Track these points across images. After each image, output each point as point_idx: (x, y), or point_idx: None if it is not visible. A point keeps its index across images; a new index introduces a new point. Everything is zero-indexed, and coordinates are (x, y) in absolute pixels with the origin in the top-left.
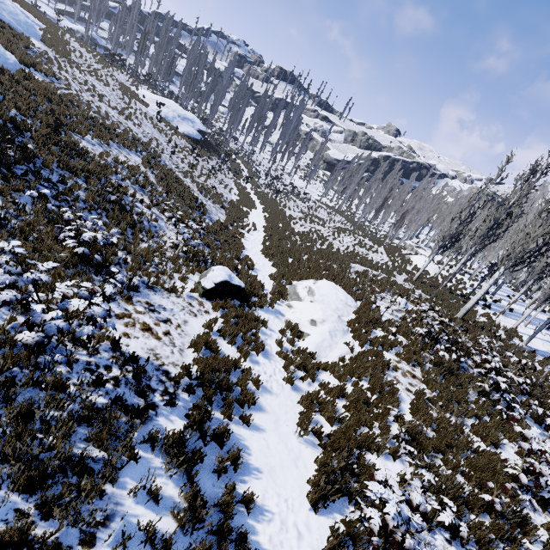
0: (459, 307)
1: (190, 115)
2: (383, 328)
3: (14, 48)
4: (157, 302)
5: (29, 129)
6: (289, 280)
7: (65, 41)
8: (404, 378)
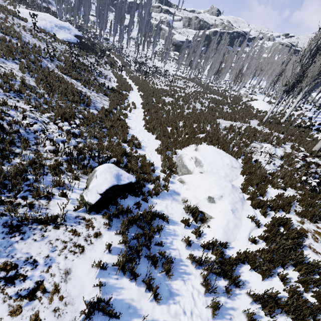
0: (307, 138)
1: (65, 24)
2: (273, 185)
3: None
4: (23, 253)
5: None
6: (173, 151)
7: None
8: (317, 244)
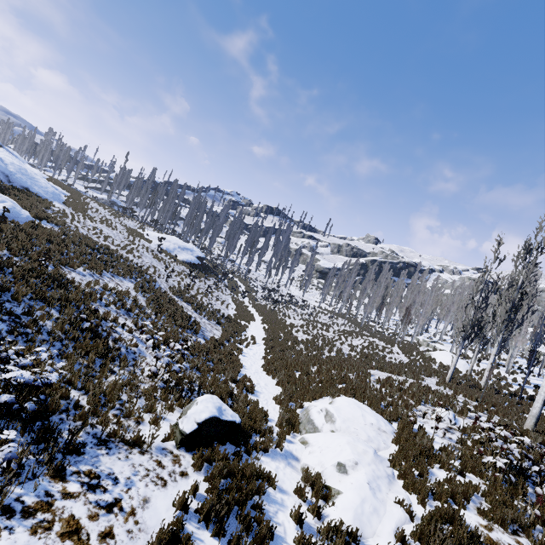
0: (519, 412)
1: (189, 246)
2: (442, 464)
3: (33, 208)
4: (107, 467)
5: (13, 265)
6: (298, 402)
7: (85, 202)
8: None
